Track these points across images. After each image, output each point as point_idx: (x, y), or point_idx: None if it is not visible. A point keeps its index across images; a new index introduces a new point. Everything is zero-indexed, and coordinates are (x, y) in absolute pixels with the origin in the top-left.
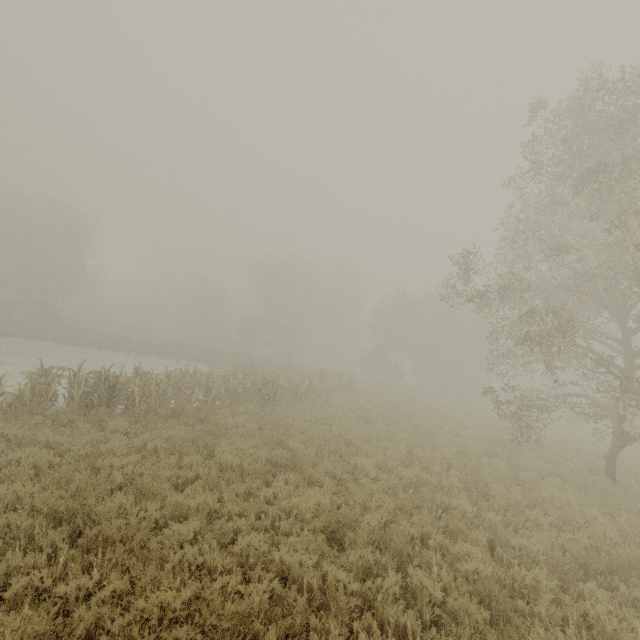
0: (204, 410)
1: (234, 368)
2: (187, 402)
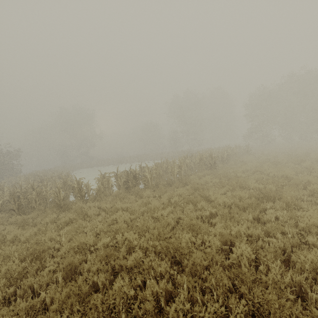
0: (181, 178)
1: (183, 155)
2: (172, 176)
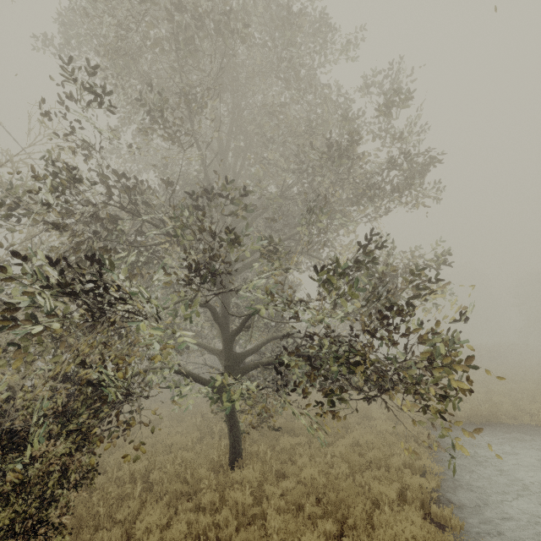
0: None
1: None
2: None
